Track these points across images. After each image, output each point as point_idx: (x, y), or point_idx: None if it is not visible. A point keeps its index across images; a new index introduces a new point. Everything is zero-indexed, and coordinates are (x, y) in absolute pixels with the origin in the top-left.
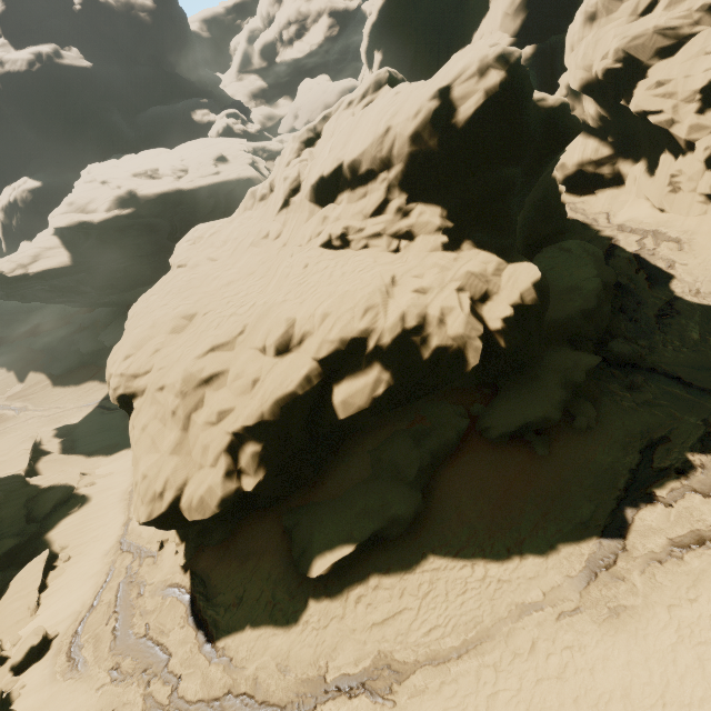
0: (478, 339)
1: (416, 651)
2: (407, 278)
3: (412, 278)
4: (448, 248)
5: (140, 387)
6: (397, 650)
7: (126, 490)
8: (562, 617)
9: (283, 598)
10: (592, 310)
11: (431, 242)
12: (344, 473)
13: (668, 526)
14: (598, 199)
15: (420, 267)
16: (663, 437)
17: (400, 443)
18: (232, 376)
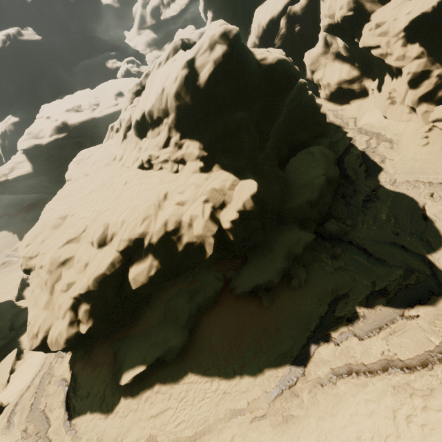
0: (211, 237)
1: (168, 437)
2: (174, 194)
3: (177, 194)
4: (204, 170)
5: (33, 265)
6: (159, 435)
7: None
8: (254, 420)
9: (108, 395)
10: (316, 200)
11: (193, 167)
12: (149, 317)
13: (333, 359)
14: (351, 107)
15: (184, 185)
16: (345, 294)
17: (180, 298)
18: (76, 260)
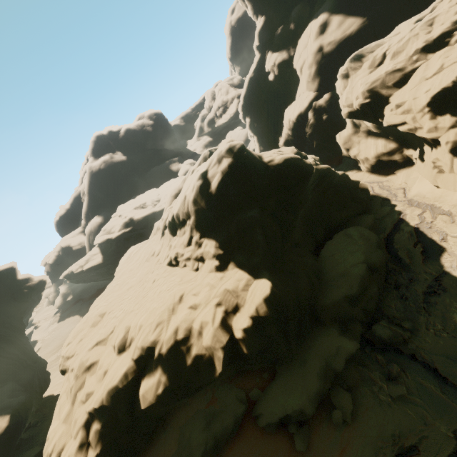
0: (220, 350)
1: None
2: (188, 296)
3: (192, 296)
4: (220, 269)
5: (68, 366)
6: None
7: None
8: None
9: None
10: (357, 295)
11: (210, 265)
12: (162, 446)
13: None
14: (397, 177)
15: (200, 285)
16: (413, 446)
17: (196, 424)
18: (99, 365)
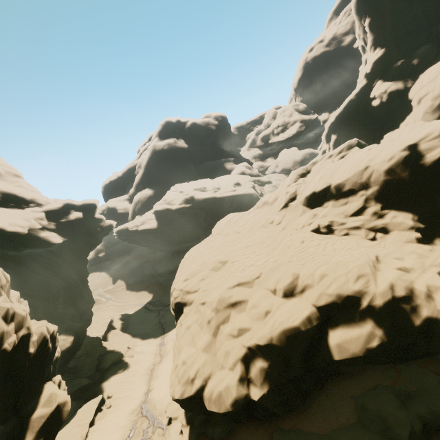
0: None
1: None
2: (389, 258)
3: (394, 259)
4: (421, 241)
5: (190, 299)
6: None
7: (149, 367)
8: None
9: None
10: None
11: (405, 236)
12: (330, 411)
13: None
14: None
15: (398, 252)
16: None
17: (385, 398)
18: (250, 305)
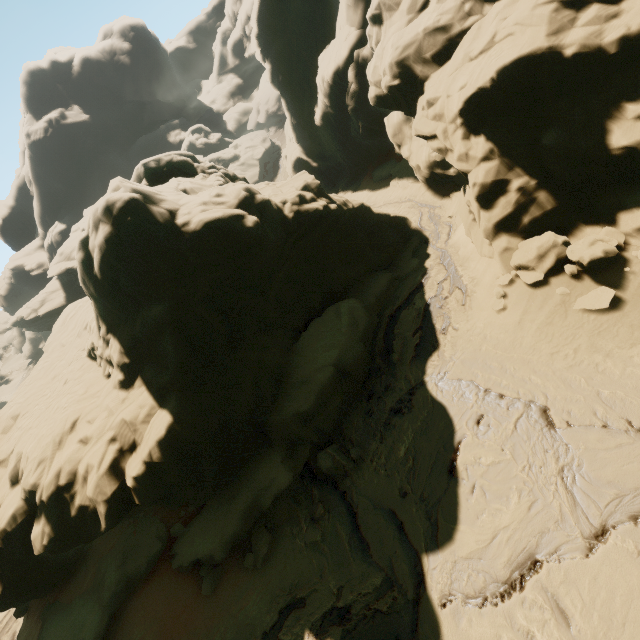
0: (102, 504)
1: None
2: (82, 423)
3: (86, 423)
4: (125, 384)
5: None
6: None
7: None
8: None
9: None
10: (312, 411)
11: (114, 378)
12: (81, 579)
13: None
14: (452, 203)
15: (99, 407)
16: (303, 598)
17: (113, 560)
18: None
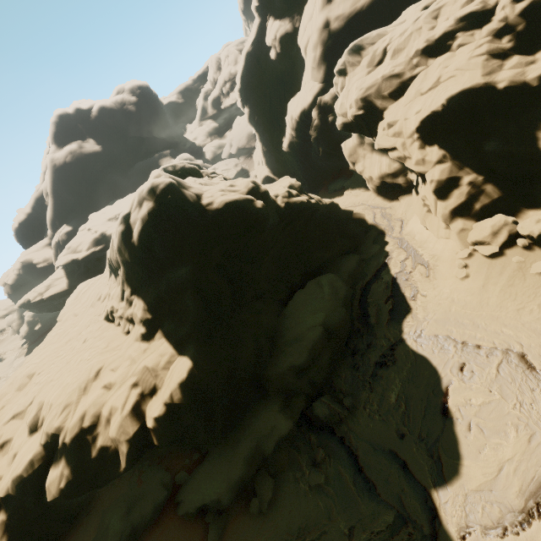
0: (124, 443)
1: None
2: (106, 371)
3: (109, 371)
4: (146, 337)
5: None
6: None
7: None
8: None
9: None
10: (305, 364)
11: (136, 332)
12: (82, 531)
13: None
14: (400, 204)
15: (122, 357)
16: None
17: (117, 510)
18: (11, 445)
